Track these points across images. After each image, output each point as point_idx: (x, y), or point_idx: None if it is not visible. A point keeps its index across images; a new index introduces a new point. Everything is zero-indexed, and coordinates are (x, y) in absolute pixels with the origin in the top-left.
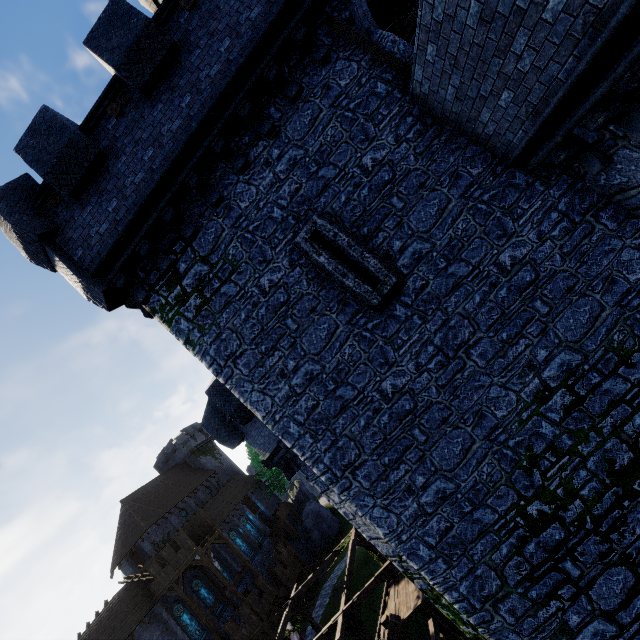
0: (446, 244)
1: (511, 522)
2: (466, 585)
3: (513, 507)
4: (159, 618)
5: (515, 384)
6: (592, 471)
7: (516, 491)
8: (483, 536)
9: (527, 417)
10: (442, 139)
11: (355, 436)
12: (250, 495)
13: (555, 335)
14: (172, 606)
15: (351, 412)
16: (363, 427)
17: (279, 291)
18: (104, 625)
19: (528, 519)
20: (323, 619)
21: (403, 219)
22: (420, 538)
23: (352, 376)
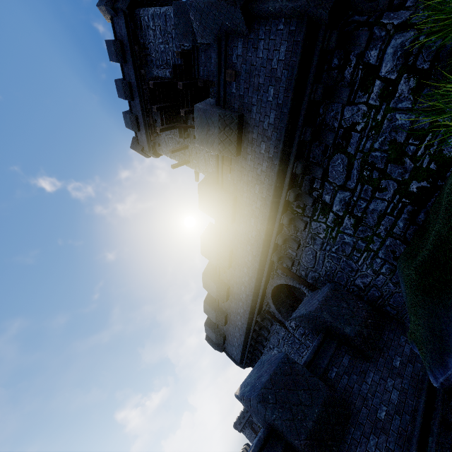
0: None
1: None
2: None
3: None
4: None
5: None
6: None
7: None
8: None
9: None
10: None
11: None
12: None
13: None
14: None
15: None
16: None
17: None
18: None
19: None
20: None
21: None
22: None
23: None
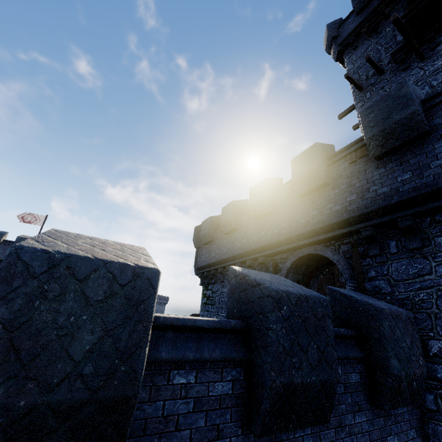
0: None
1: None
2: None
3: None
4: None
5: None
6: None
7: None
8: None
9: None
10: None
11: None
12: None
13: None
14: None
15: None
16: None
17: None
18: None
19: None
20: None
21: None
22: None
23: None
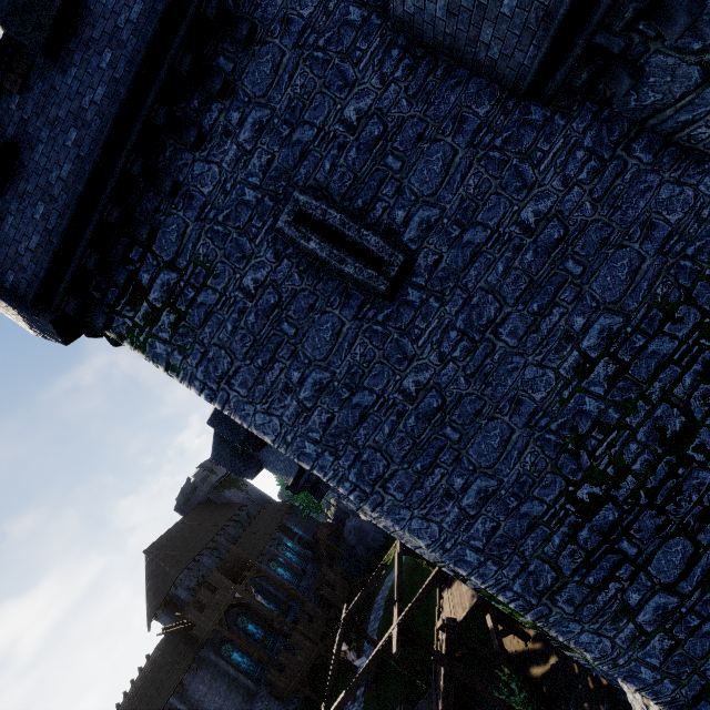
0: (457, 207)
1: (561, 511)
2: (520, 583)
3: (562, 495)
4: (208, 662)
5: (552, 360)
6: (643, 443)
7: (563, 477)
8: (533, 530)
9: (568, 395)
10: (438, 74)
11: (380, 446)
12: (285, 522)
13: (592, 298)
14: (220, 648)
15: (372, 420)
16: (388, 434)
17: (267, 291)
18: (150, 679)
19: (579, 504)
20: (379, 632)
21: (403, 182)
22: (466, 543)
23: (368, 379)
